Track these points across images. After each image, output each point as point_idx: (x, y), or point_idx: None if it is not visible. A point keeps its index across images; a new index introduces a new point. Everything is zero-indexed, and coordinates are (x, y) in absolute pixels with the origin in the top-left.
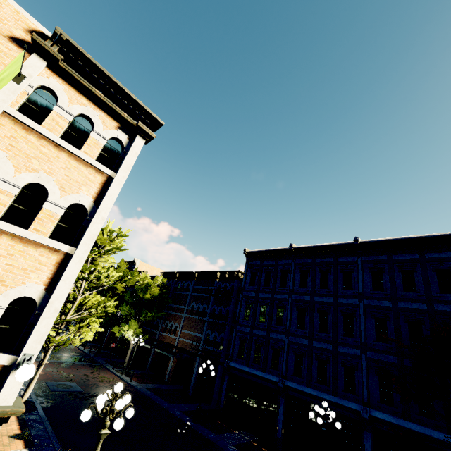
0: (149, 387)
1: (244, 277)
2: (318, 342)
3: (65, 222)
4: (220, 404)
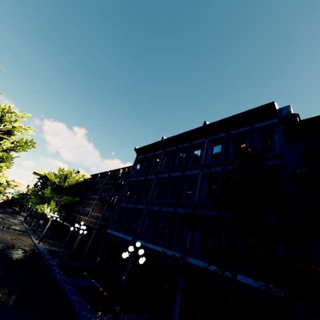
0: (51, 248)
1: (132, 167)
2: (166, 207)
3: None
4: (94, 262)
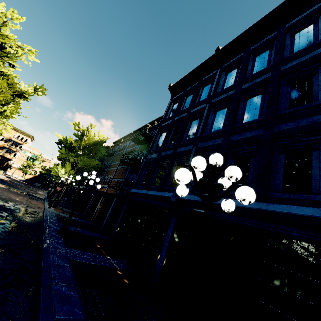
0: (62, 214)
1: (165, 111)
2: (240, 134)
3: None
4: (112, 232)
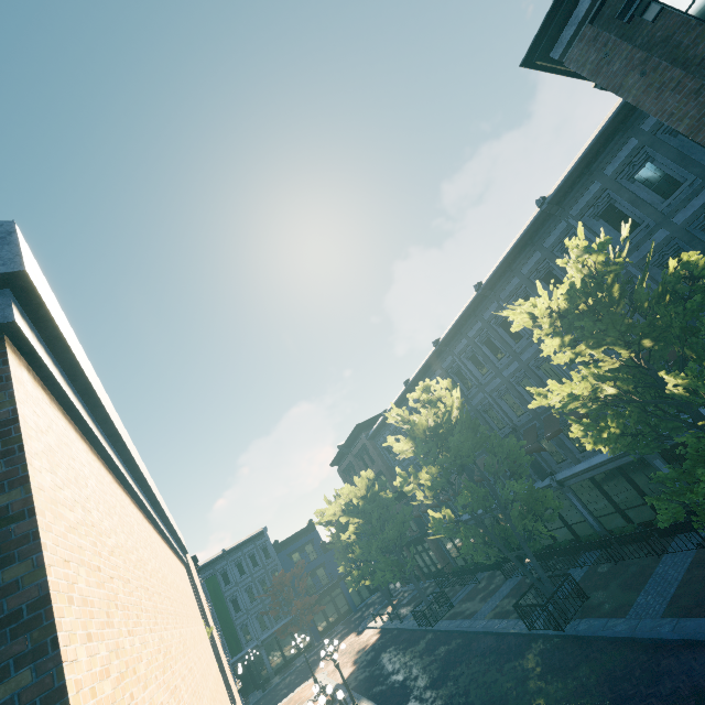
0: None
1: None
2: None
3: None
4: None
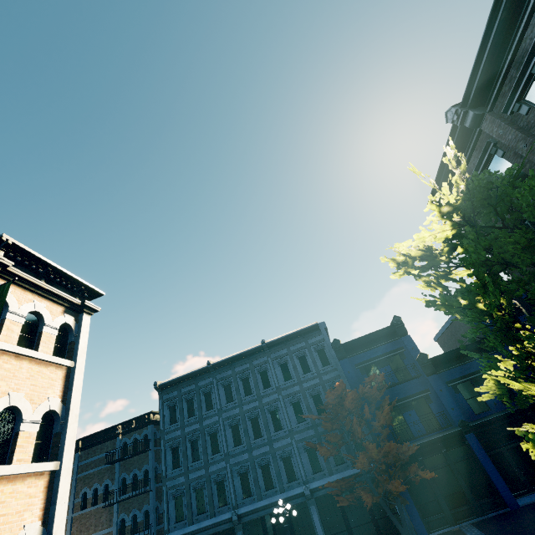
0: None
1: (162, 416)
2: (257, 450)
3: (37, 437)
4: None
